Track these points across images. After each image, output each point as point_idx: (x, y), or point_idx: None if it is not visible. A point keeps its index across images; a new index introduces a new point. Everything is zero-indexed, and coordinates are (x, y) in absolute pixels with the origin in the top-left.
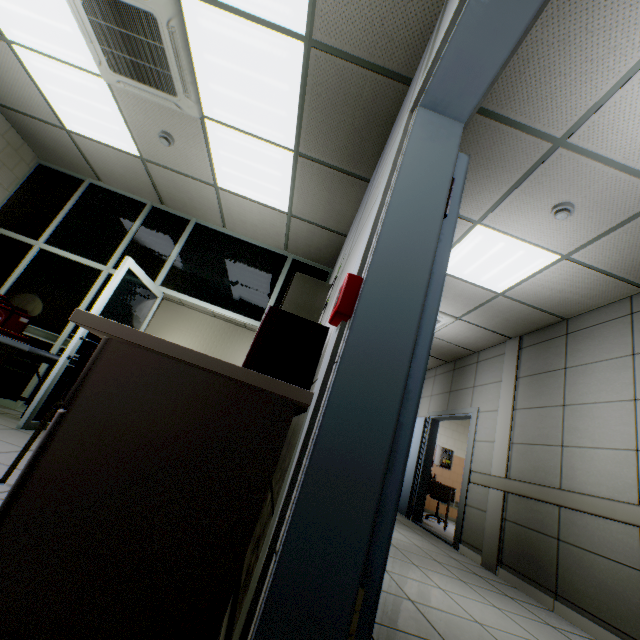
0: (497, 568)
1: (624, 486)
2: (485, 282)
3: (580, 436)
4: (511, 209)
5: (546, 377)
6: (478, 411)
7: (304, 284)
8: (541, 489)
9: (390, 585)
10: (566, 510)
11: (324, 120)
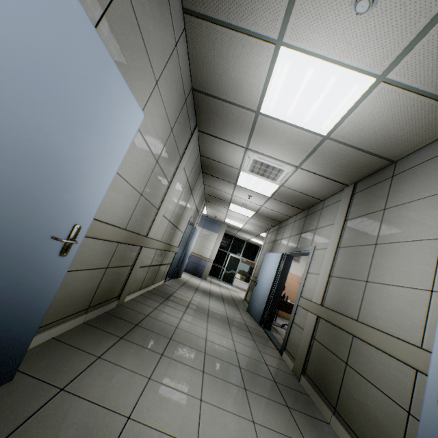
0: (301, 376)
1: (411, 326)
2: (309, 124)
3: (383, 273)
4: (307, 12)
5: (367, 218)
6: (314, 249)
7: None
8: (342, 318)
9: (126, 398)
10: (357, 339)
11: None
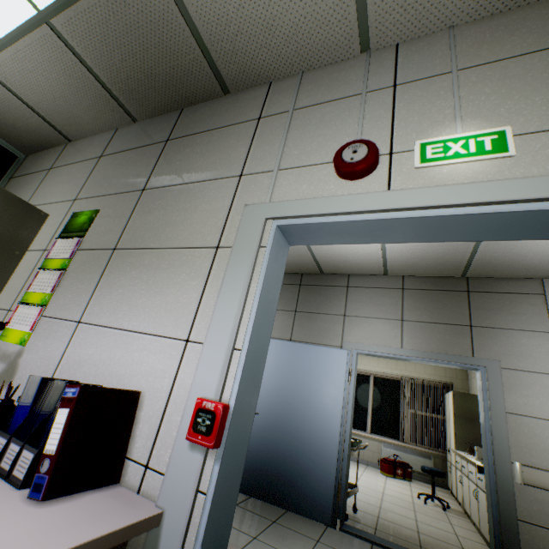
0: None
1: None
2: None
3: None
4: None
5: None
6: None
7: (5, 204)
8: None
9: None
10: None
11: (117, 31)
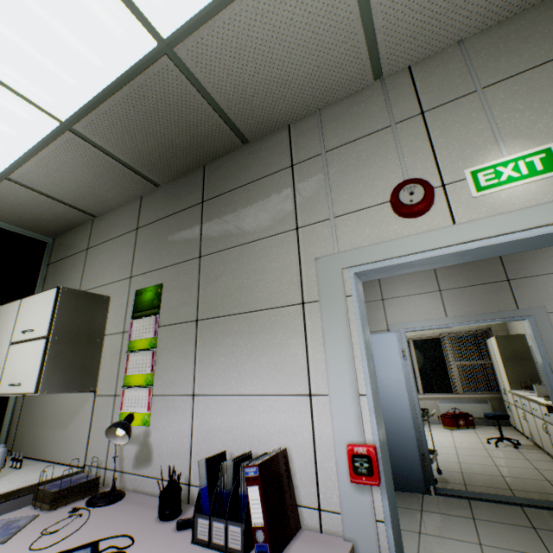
0: None
1: None
2: None
3: None
4: None
5: None
6: None
7: (76, 302)
8: None
9: None
10: None
11: (137, 120)
